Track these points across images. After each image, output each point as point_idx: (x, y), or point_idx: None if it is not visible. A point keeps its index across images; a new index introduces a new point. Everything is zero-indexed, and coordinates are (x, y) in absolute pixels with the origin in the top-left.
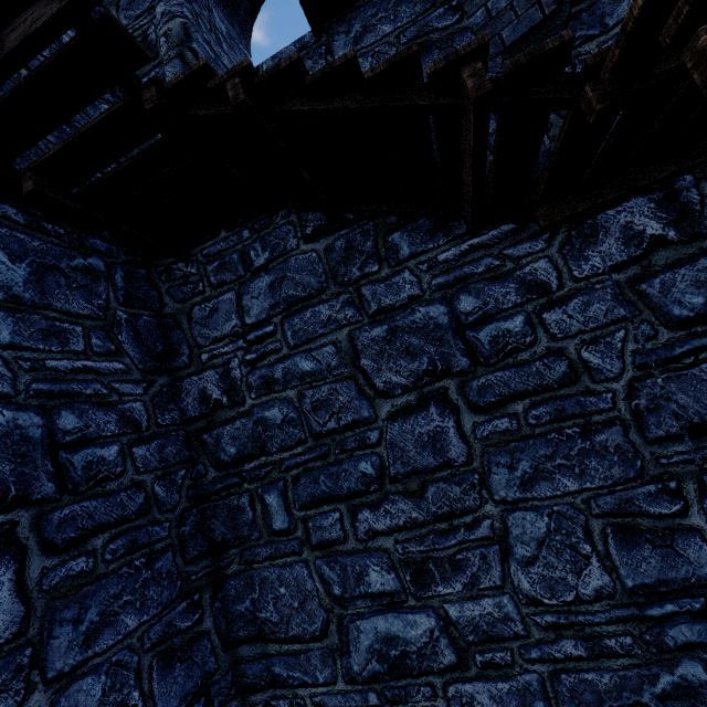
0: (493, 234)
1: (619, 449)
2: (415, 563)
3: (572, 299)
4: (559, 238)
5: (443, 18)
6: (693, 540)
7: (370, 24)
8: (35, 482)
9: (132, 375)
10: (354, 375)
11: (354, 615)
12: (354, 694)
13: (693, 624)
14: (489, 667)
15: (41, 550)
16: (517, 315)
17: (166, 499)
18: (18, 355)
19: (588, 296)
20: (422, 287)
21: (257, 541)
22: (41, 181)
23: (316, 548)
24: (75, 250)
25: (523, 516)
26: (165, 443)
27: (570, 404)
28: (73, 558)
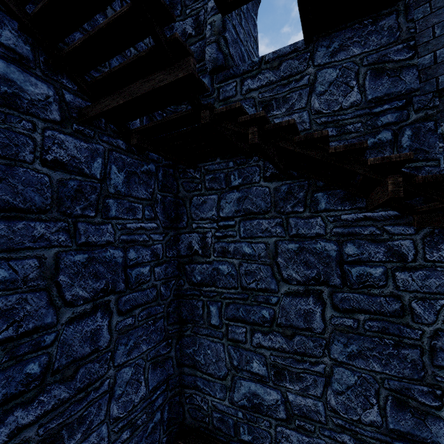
0: (381, 214)
1: (413, 361)
2: (278, 368)
3: (419, 271)
4: (425, 230)
5: (399, 53)
6: (438, 423)
7: (345, 45)
8: (118, 283)
9: (159, 229)
10: (272, 264)
11: (240, 377)
12: (231, 409)
13: None
14: (301, 428)
15: (117, 313)
16: (379, 267)
17: (164, 294)
18: (117, 222)
19: (430, 272)
20: (326, 230)
21: (202, 325)
22: (139, 138)
23: (230, 340)
24: (144, 161)
25: (343, 371)
26: (168, 266)
27: (393, 327)
28: (127, 318)
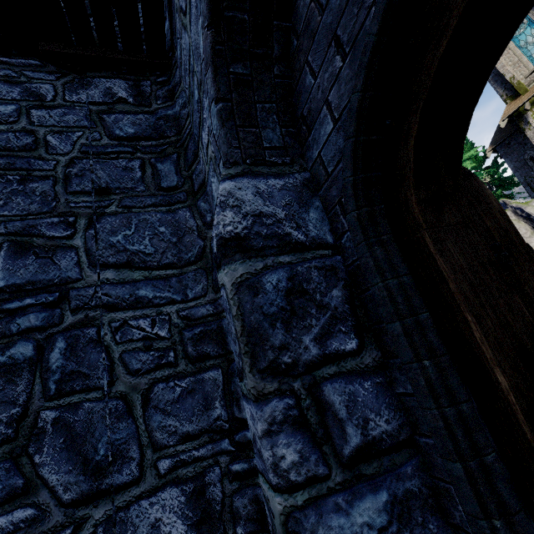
0: (21, 61)
1: (44, 193)
2: None
3: (58, 109)
4: (66, 79)
5: None
6: (69, 254)
7: None
8: None
9: None
10: None
11: None
12: None
13: (41, 313)
14: None
15: None
16: (12, 105)
17: None
18: None
19: (69, 110)
20: None
21: None
22: None
23: None
24: None
25: None
26: None
27: (22, 162)
28: None
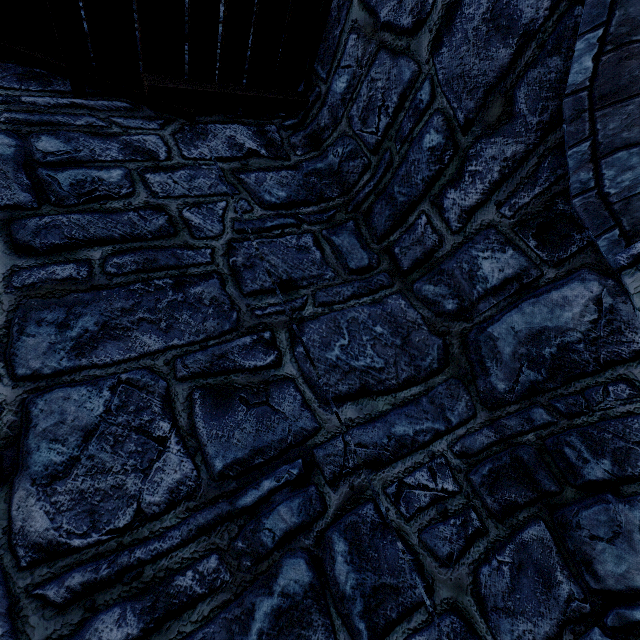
0: (103, 103)
1: (215, 301)
2: None
3: (180, 170)
4: (173, 127)
5: None
6: (288, 391)
7: None
8: None
9: None
10: None
11: None
12: None
13: (292, 500)
14: None
15: None
16: (116, 168)
17: None
18: None
19: (195, 171)
20: None
21: None
22: None
23: None
24: None
25: (66, 395)
26: None
27: (165, 256)
28: None
